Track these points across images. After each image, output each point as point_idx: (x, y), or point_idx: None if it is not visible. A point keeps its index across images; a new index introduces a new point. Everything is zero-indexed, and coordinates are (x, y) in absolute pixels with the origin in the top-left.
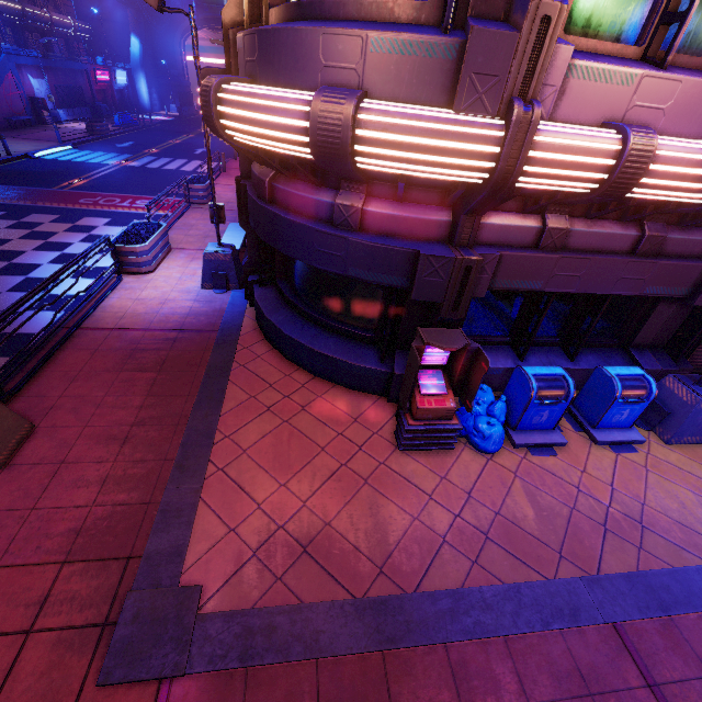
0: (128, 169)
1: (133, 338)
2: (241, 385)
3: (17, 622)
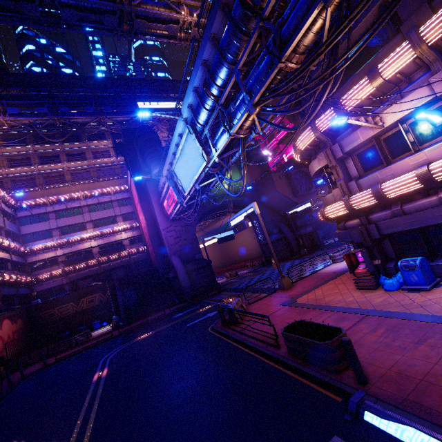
0: None
1: (321, 274)
2: (334, 280)
3: (277, 300)
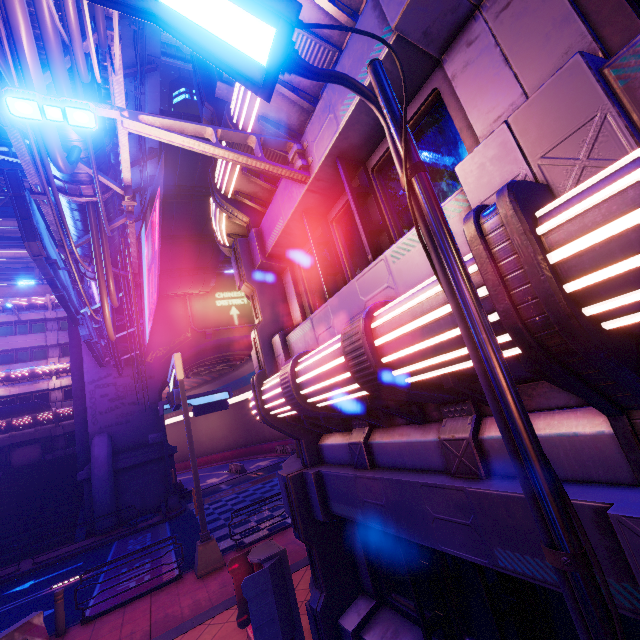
0: None
1: None
2: None
3: (125, 634)
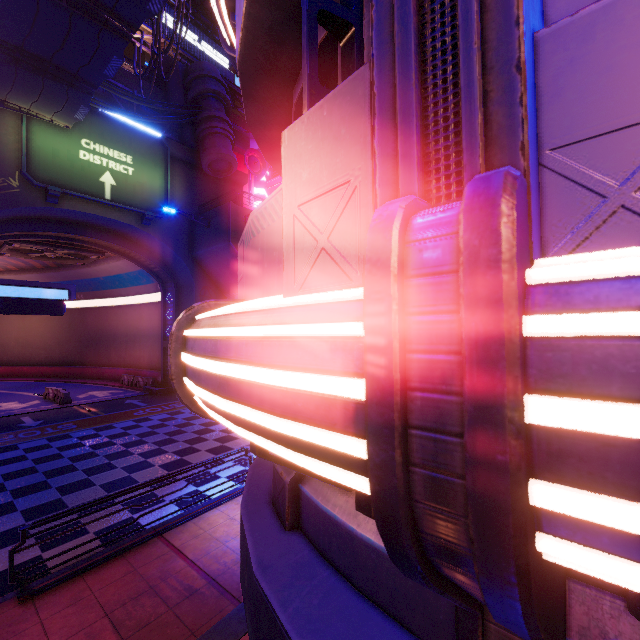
0: None
1: (171, 569)
2: None
3: None
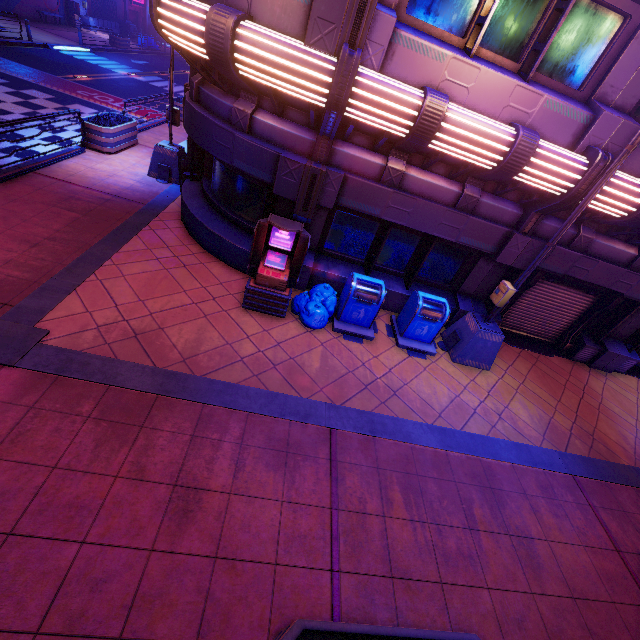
0: (133, 81)
1: (74, 190)
2: (144, 240)
3: None
